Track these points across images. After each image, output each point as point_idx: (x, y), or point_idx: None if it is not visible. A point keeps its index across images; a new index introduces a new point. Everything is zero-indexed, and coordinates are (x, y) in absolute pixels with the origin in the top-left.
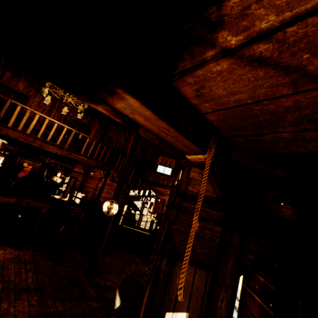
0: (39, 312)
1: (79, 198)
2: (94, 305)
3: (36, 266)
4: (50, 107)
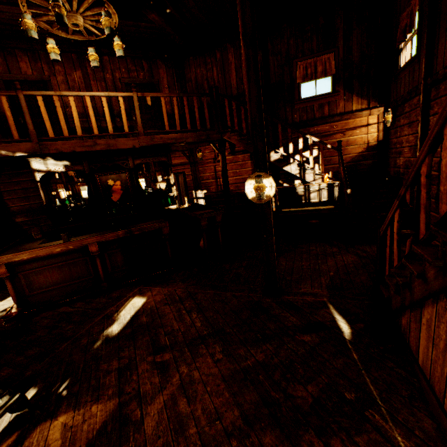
0: (234, 371)
1: (202, 197)
2: (309, 341)
3: (196, 302)
4: (83, 80)
